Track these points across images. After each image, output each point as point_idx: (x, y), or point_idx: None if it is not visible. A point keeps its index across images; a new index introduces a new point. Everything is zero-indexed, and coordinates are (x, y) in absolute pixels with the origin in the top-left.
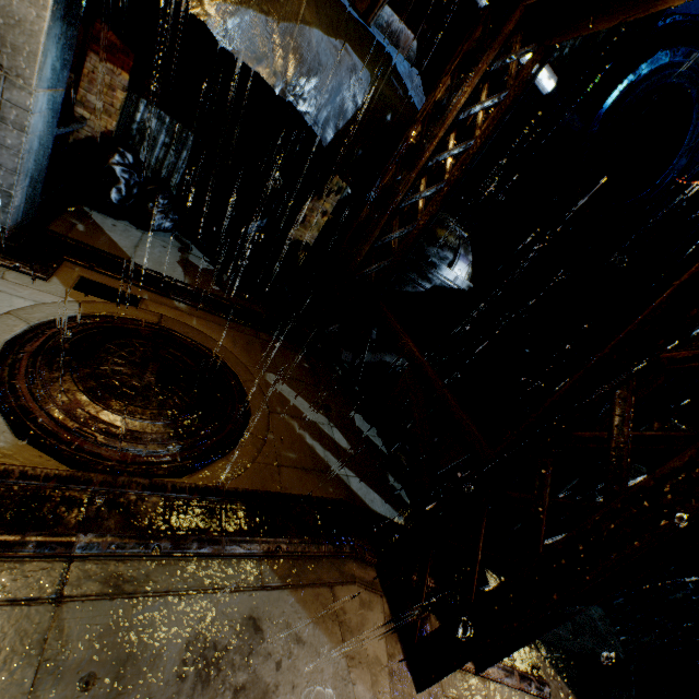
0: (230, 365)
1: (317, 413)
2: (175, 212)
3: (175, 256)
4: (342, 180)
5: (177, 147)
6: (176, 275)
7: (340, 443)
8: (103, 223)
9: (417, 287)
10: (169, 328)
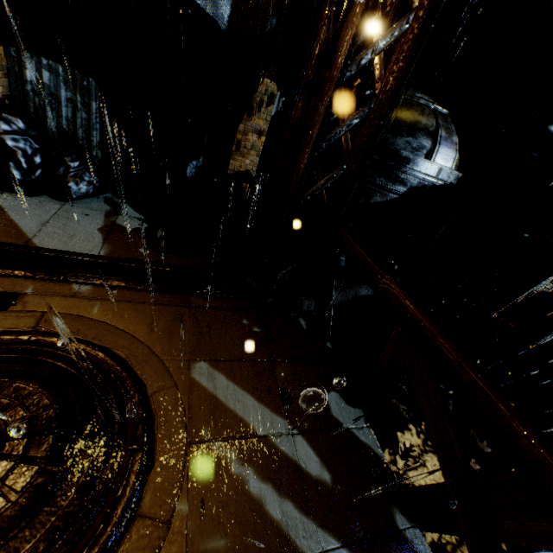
0: (136, 368)
1: (269, 415)
2: (91, 173)
3: (97, 222)
4: (271, 85)
5: (83, 100)
6: (90, 247)
7: (307, 470)
8: (9, 204)
9: (388, 195)
10: (49, 331)
